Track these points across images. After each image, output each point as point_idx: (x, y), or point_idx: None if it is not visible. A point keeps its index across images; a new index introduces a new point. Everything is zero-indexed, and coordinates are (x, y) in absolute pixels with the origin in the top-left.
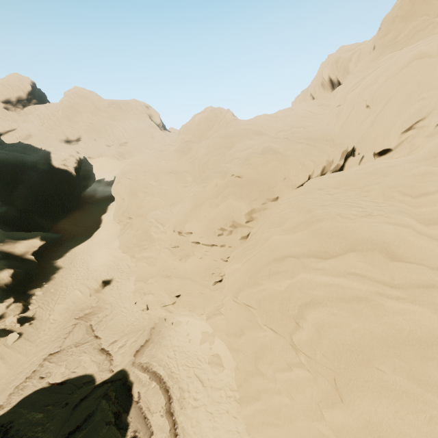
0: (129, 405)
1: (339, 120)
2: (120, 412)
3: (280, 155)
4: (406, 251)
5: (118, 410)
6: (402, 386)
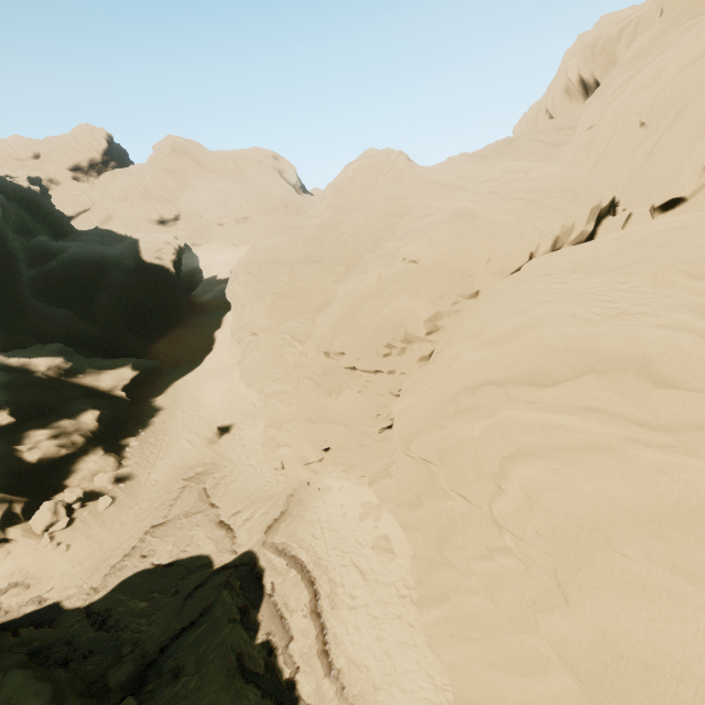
0: (260, 599)
1: (591, 152)
2: (248, 607)
3: (480, 222)
4: (684, 371)
5: (245, 604)
6: (660, 581)
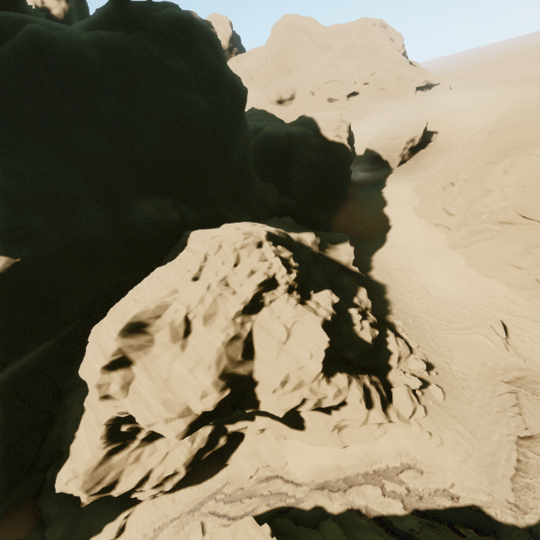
0: None
1: None
2: None
3: None
4: None
5: None
6: None
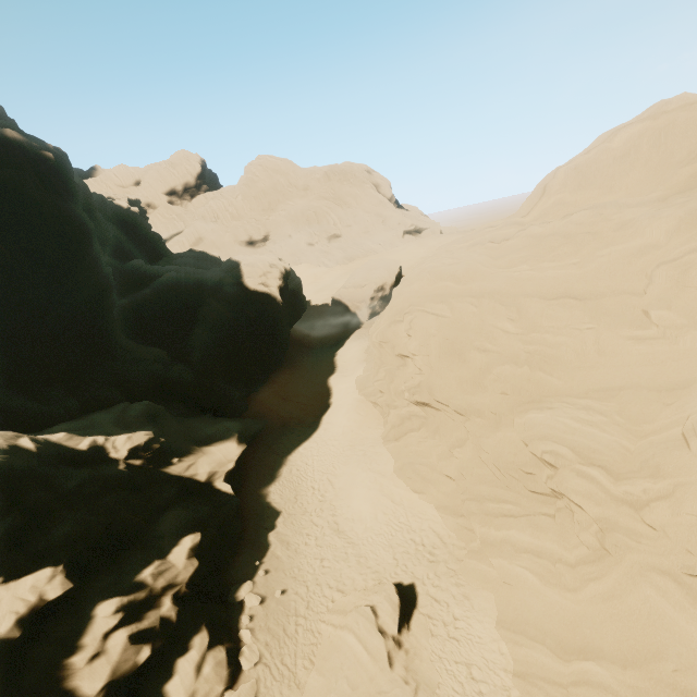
0: None
1: None
2: None
3: None
4: None
5: None
6: None
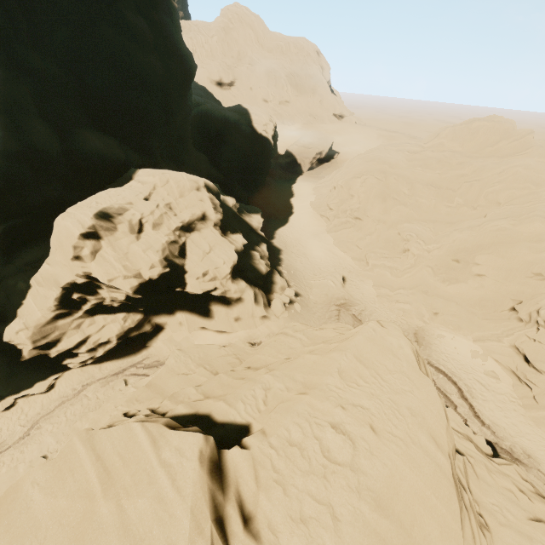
0: None
1: None
2: None
3: None
4: None
5: None
6: None
